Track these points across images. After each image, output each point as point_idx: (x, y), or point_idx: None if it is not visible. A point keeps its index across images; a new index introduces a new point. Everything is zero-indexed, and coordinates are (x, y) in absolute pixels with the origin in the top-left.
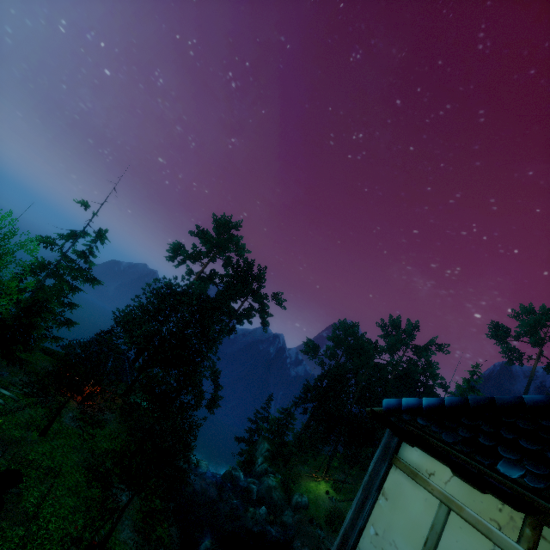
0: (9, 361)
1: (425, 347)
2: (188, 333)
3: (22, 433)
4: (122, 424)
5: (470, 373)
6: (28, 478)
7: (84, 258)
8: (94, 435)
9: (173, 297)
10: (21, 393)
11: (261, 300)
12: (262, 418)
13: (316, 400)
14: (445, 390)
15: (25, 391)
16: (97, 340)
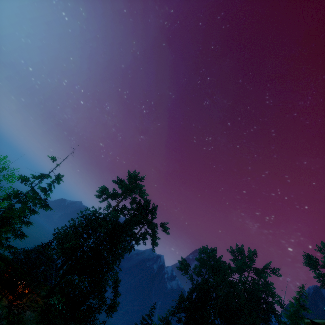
0: None
1: (263, 270)
2: (102, 248)
3: None
4: (38, 324)
5: (298, 293)
6: None
7: (44, 191)
8: None
9: (95, 221)
10: None
11: (153, 227)
12: (146, 324)
13: (188, 310)
14: (282, 307)
15: None
16: (37, 249)
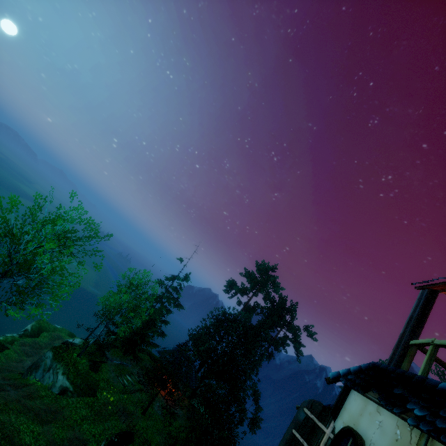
0: (133, 357)
1: None
2: (236, 353)
3: (134, 409)
4: (187, 421)
5: None
6: (135, 442)
7: (176, 291)
8: (171, 422)
9: (226, 322)
10: (136, 380)
11: (293, 331)
12: None
13: None
14: None
15: (139, 379)
16: (177, 350)
